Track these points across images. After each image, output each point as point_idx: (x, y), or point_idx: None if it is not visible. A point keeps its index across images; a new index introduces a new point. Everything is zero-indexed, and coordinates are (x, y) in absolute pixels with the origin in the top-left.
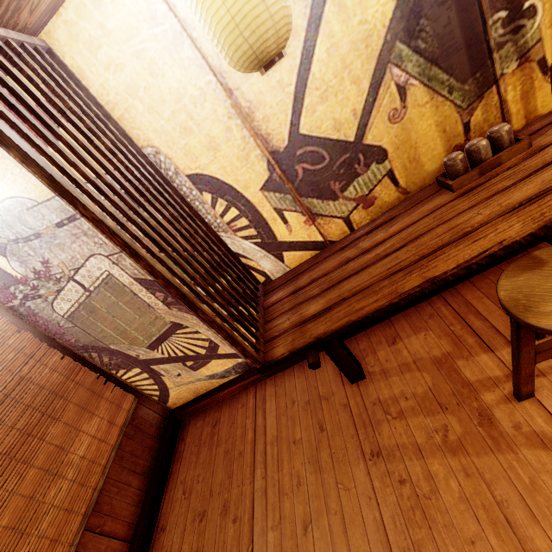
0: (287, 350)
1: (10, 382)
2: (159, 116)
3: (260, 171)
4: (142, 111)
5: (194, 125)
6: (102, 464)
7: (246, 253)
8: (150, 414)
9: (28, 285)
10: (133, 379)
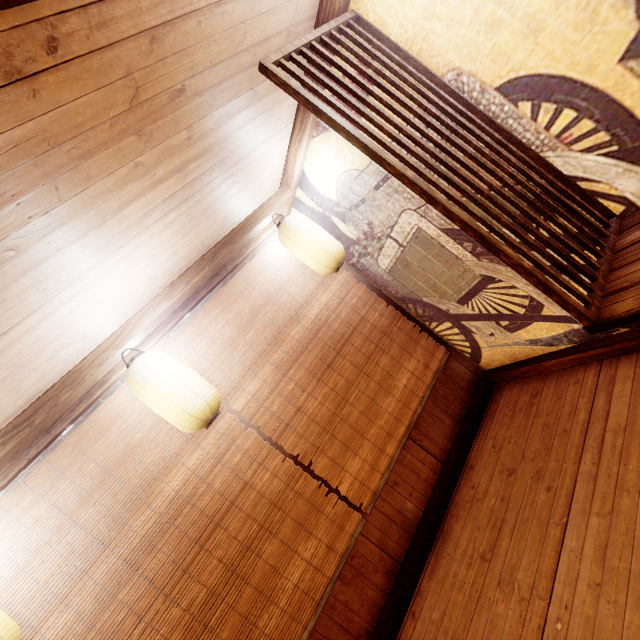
0: (638, 305)
1: (356, 320)
2: (459, 25)
3: (620, 28)
4: (440, 31)
5: (504, 12)
6: (419, 396)
7: (588, 173)
8: (461, 369)
9: (360, 245)
10: (444, 333)
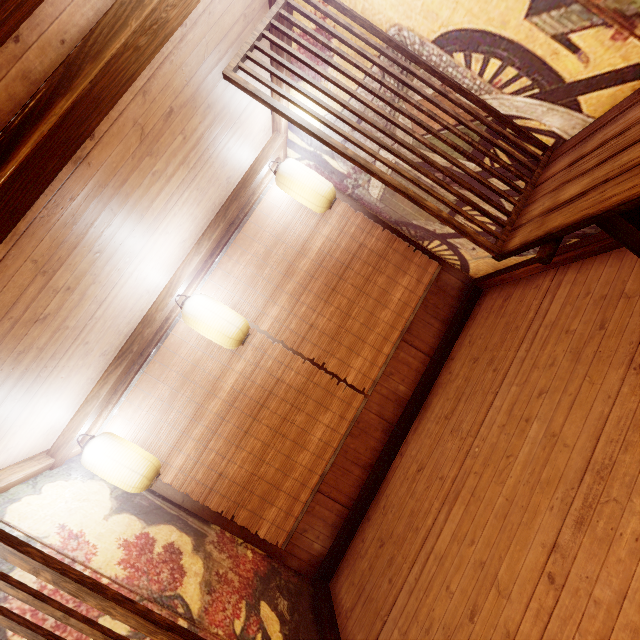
0: (519, 242)
1: (355, 247)
2: None
3: None
4: None
5: None
6: (412, 307)
7: (520, 112)
8: (452, 279)
9: (352, 179)
10: (436, 250)
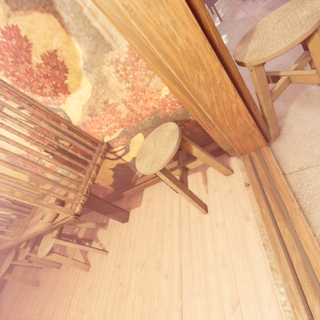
0: None
1: None
2: None
3: None
4: None
5: None
6: None
7: None
8: None
9: None
10: None
